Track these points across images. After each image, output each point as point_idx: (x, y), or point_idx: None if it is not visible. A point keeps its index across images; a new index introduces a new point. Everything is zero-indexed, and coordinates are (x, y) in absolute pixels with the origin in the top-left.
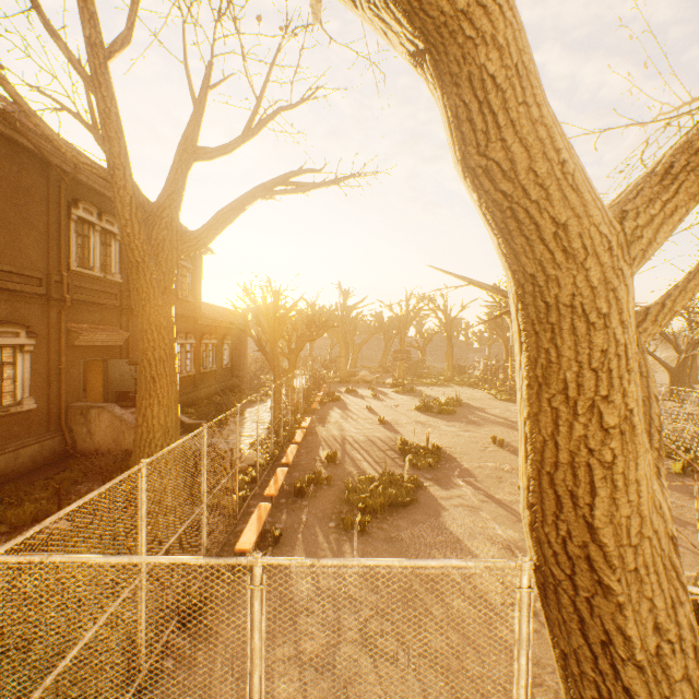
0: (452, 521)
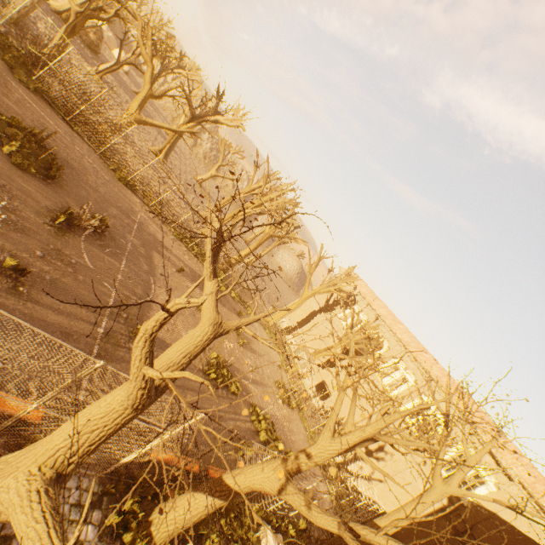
0: (270, 412)
